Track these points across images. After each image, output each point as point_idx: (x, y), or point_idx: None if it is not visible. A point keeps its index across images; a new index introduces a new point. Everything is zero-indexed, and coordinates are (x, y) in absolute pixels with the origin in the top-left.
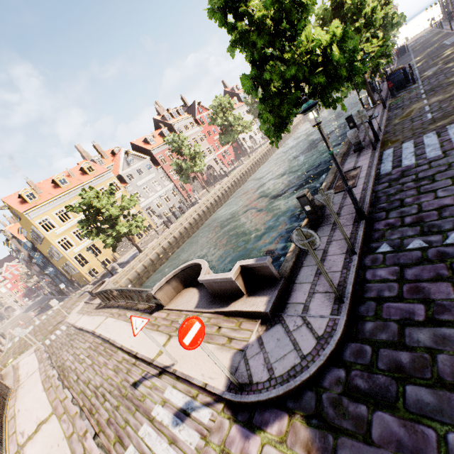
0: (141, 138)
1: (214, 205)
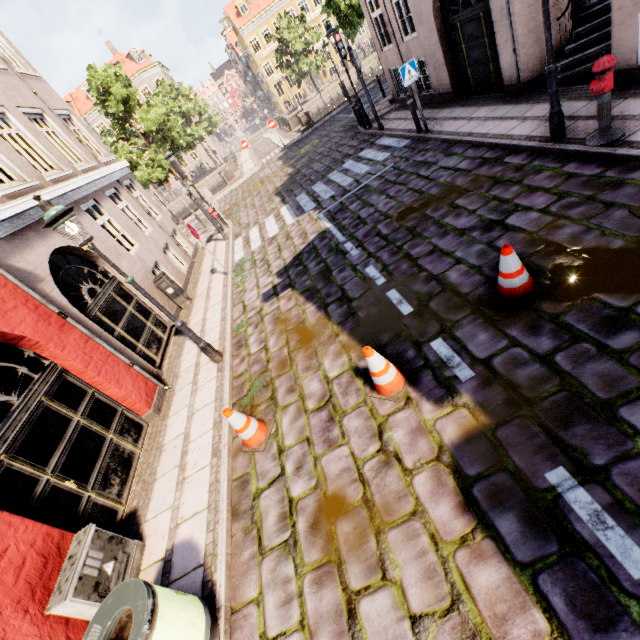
0: None
1: None
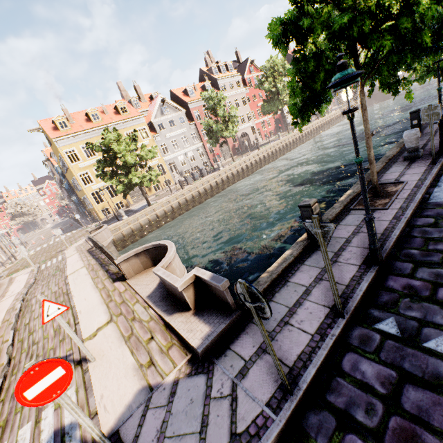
0: (182, 88)
1: (235, 176)
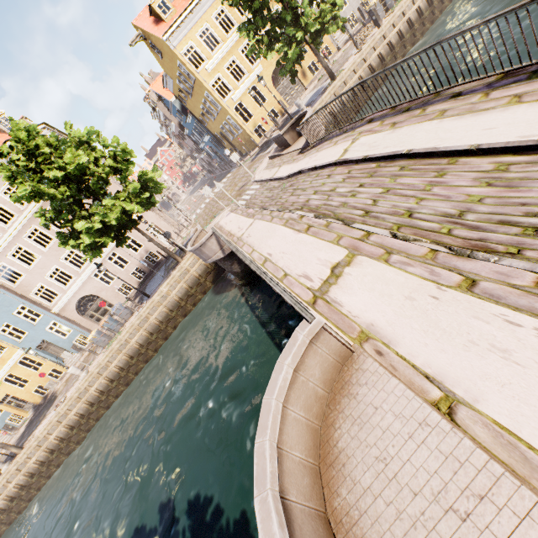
0: None
1: None
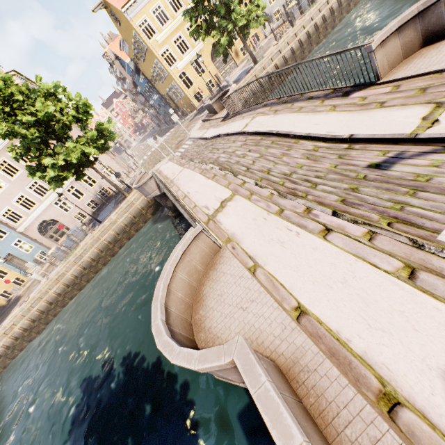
0: None
1: None
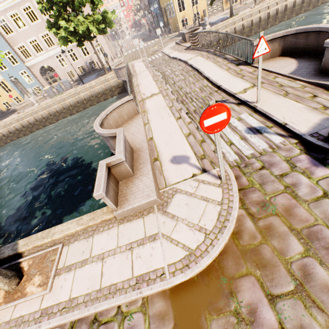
0: None
1: None
